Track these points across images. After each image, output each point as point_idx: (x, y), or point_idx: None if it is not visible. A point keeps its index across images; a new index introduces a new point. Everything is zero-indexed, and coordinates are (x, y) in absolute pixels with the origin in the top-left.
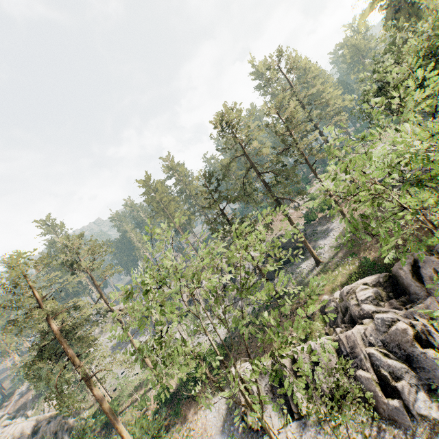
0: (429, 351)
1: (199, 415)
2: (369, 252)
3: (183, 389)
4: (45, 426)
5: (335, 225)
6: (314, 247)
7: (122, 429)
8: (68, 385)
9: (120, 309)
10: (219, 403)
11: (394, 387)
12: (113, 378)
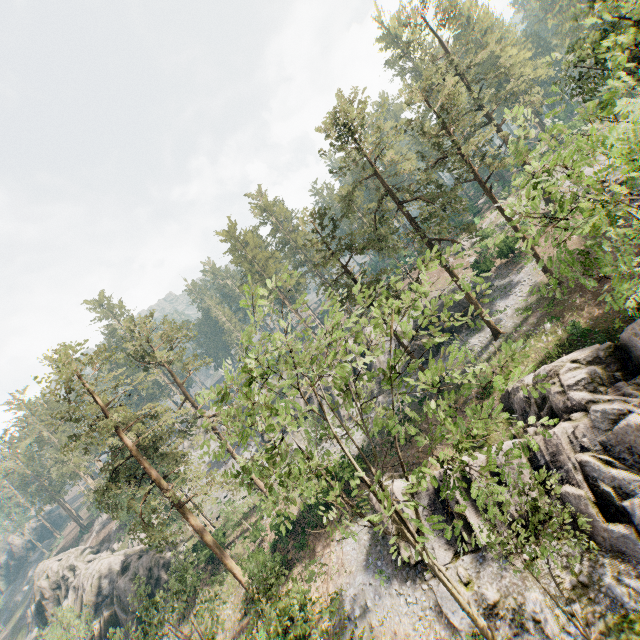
0: None
1: (332, 547)
2: (579, 314)
3: (308, 515)
4: (136, 562)
5: (523, 275)
6: (490, 311)
7: (233, 565)
8: (158, 513)
9: (213, 415)
10: (359, 533)
11: (619, 508)
12: (214, 504)
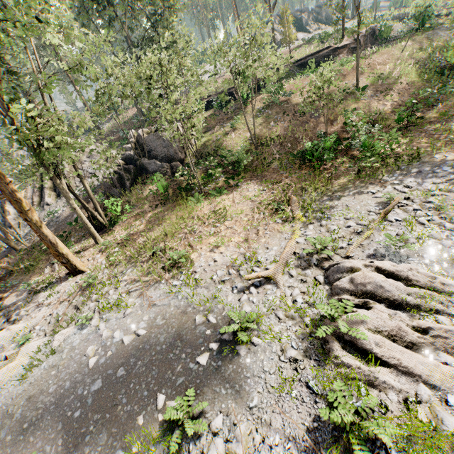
0: (9, 206)
1: None
2: None
3: None
4: None
5: (105, 126)
6: None
7: None
8: None
9: None
10: None
11: None
12: None
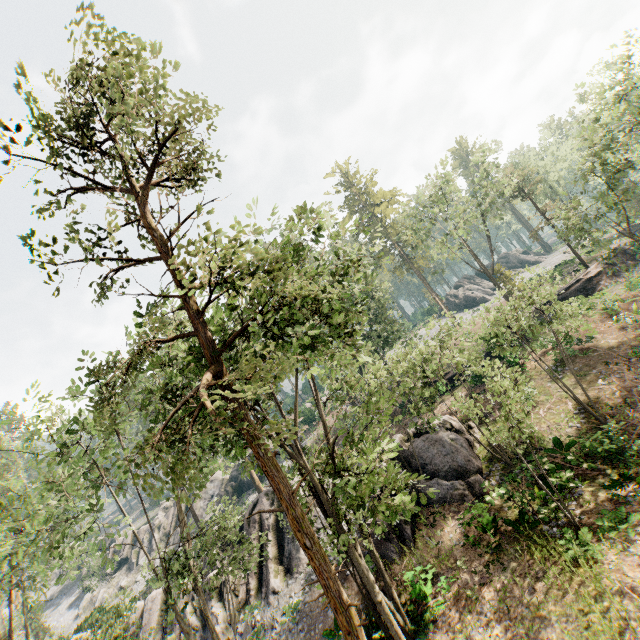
0: (215, 604)
1: None
2: None
3: None
4: None
5: (304, 443)
6: None
7: None
8: None
9: None
10: None
11: None
12: None
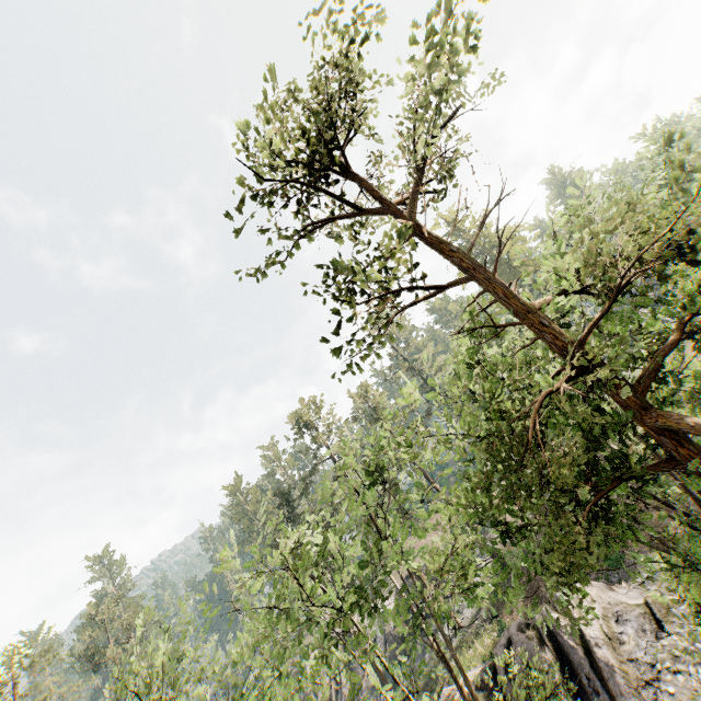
0: None
1: None
2: (511, 609)
3: None
4: None
5: None
6: None
7: None
8: None
9: None
10: None
11: None
12: None
